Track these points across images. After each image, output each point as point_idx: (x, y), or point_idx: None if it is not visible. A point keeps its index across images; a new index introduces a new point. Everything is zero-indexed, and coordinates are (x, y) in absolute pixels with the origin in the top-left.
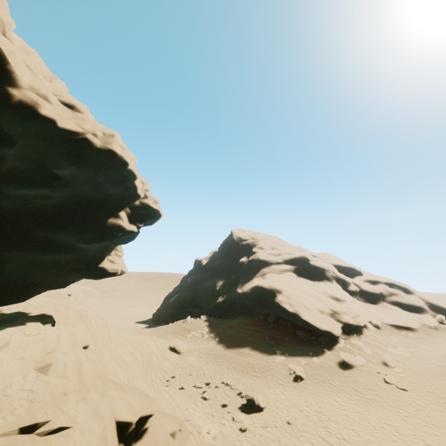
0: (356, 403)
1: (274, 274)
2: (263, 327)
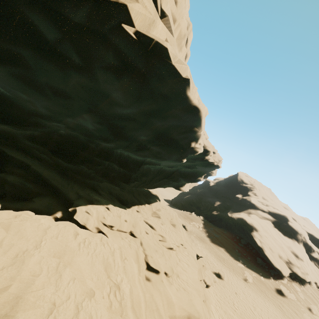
0: (276, 311)
1: (257, 217)
2: (236, 243)
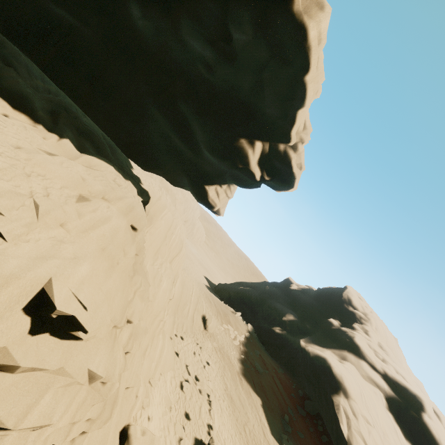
0: None
1: (358, 371)
2: (293, 401)
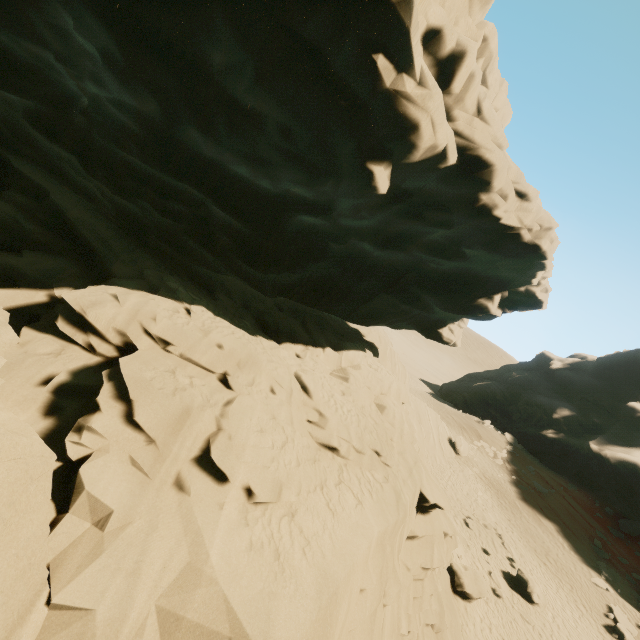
0: None
1: None
2: (600, 523)
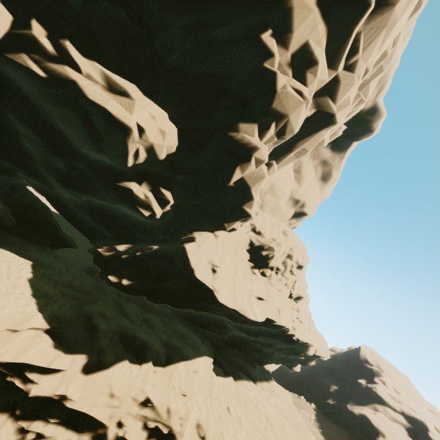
0: None
1: (386, 417)
2: None
